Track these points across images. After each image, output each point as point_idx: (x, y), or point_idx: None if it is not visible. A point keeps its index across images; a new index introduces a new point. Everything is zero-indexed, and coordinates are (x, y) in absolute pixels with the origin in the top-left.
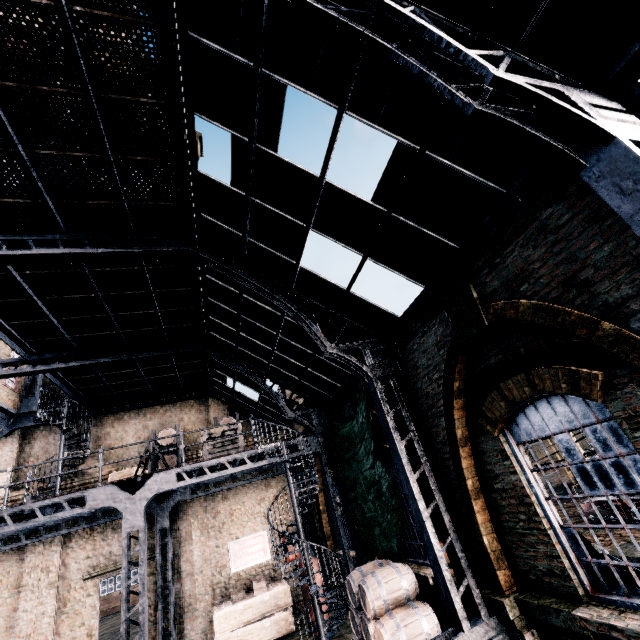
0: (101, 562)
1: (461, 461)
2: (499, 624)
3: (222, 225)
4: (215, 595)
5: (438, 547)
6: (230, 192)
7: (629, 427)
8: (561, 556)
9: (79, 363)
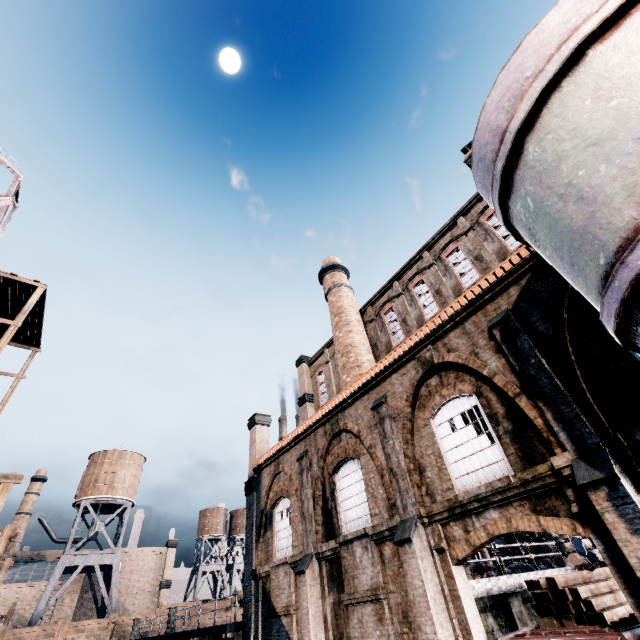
0: None
1: None
2: None
3: None
4: None
5: None
6: None
7: None
8: None
9: None
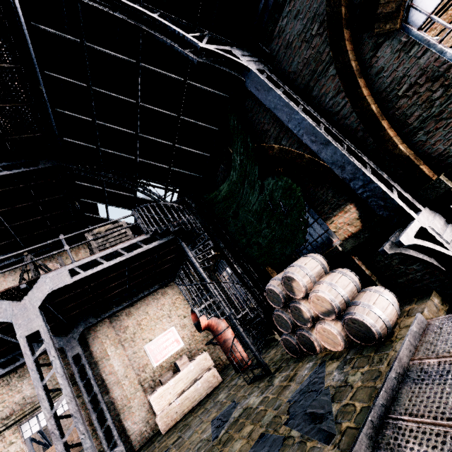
0: (15, 410)
1: (362, 90)
2: (431, 211)
3: None
4: (145, 389)
5: (364, 169)
6: None
7: None
8: None
9: None
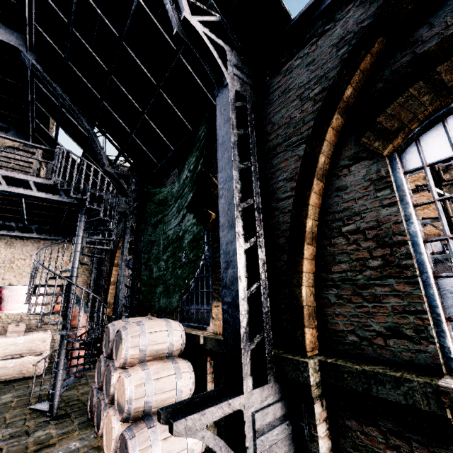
0: None
1: (310, 194)
2: (283, 389)
3: None
4: None
5: (243, 287)
6: None
7: None
8: (428, 311)
9: None
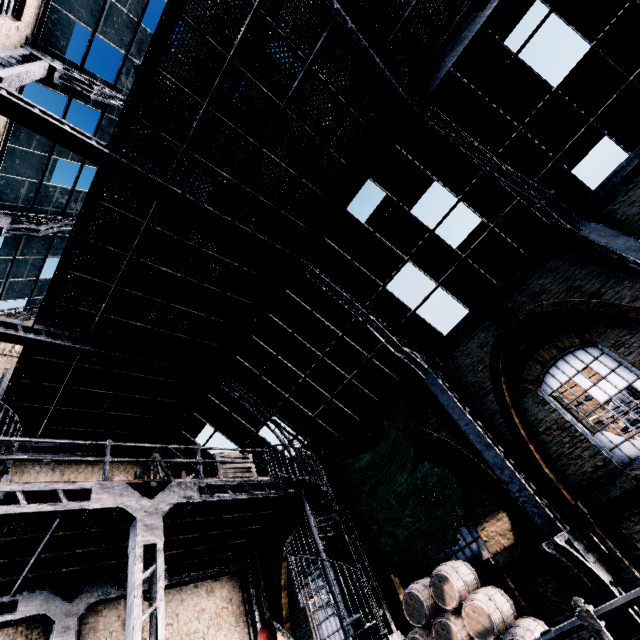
0: None
1: (514, 417)
2: (575, 533)
3: (337, 248)
4: None
5: (520, 477)
6: (360, 227)
7: (614, 349)
8: (600, 450)
9: (92, 348)
